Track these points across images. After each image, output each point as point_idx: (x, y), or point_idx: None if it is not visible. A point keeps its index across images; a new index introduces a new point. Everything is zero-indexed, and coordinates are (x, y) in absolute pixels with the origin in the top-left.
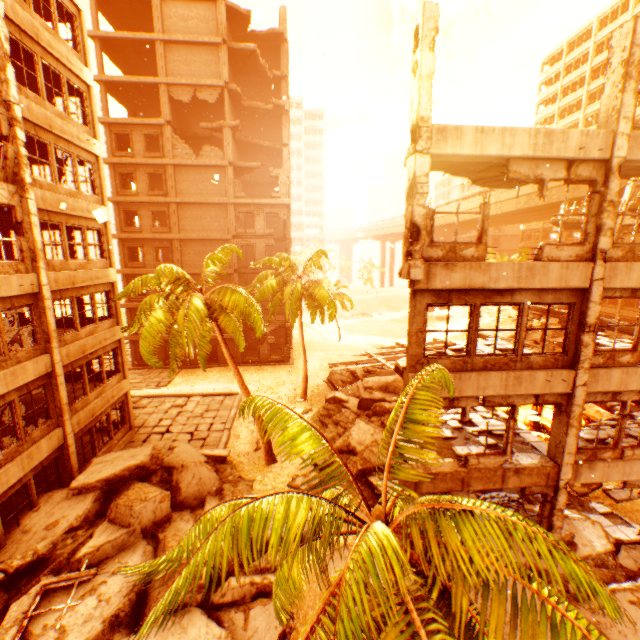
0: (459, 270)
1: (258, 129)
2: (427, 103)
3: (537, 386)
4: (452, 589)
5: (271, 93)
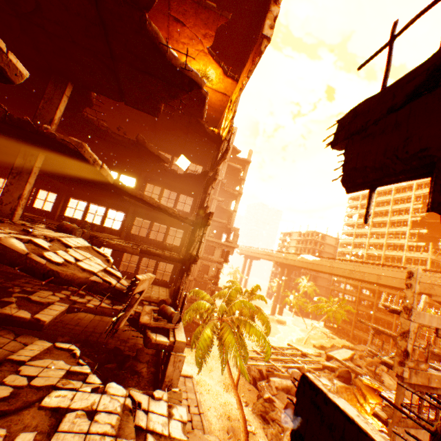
0: (420, 374)
1: (218, 195)
2: (415, 302)
3: None
4: None
5: (232, 181)
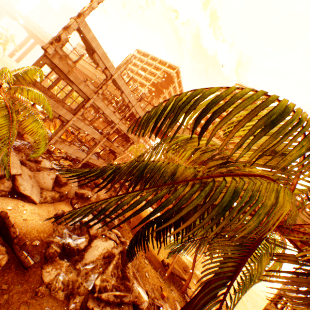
0: (64, 64)
1: None
2: (88, 14)
3: (62, 113)
4: (15, 106)
5: None
